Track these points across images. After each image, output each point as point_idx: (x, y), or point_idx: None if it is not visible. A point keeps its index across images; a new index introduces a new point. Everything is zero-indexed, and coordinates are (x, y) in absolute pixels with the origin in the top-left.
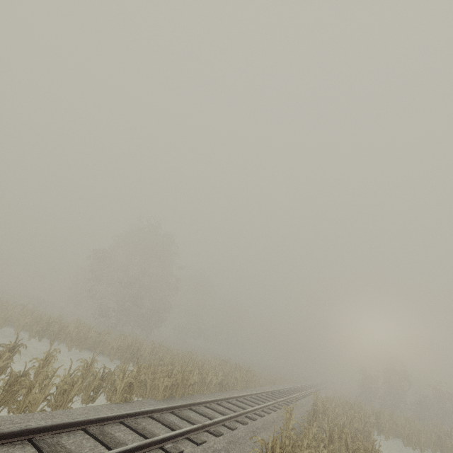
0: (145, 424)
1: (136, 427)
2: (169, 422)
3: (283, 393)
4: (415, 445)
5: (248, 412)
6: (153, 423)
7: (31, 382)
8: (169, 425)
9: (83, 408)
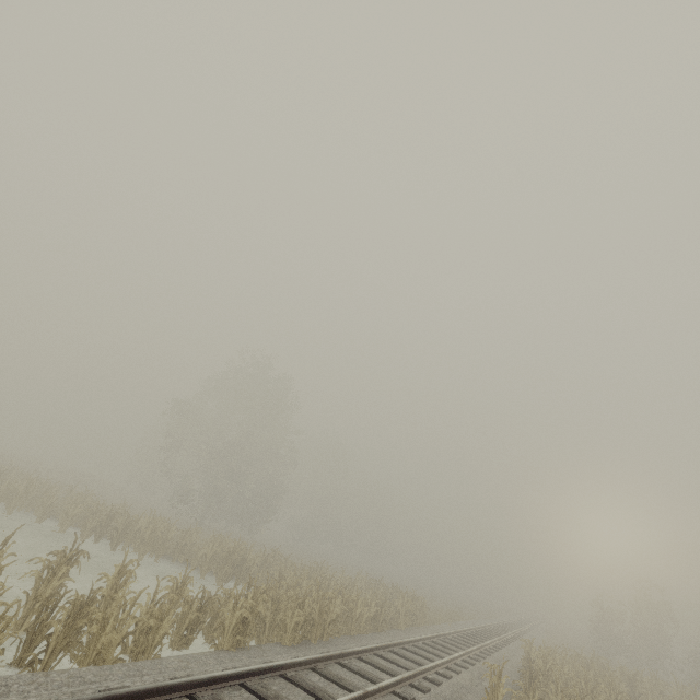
0: (276, 688)
1: (265, 693)
2: (312, 685)
3: (471, 636)
4: None
5: (426, 670)
6: (287, 687)
7: (105, 615)
8: (313, 690)
9: (179, 657)
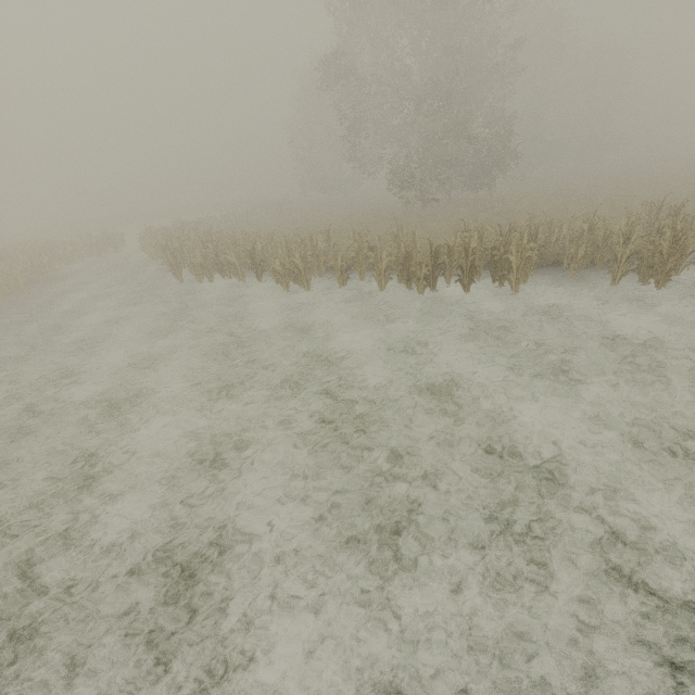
0: None
1: None
2: None
3: None
4: None
5: None
6: None
7: None
8: None
9: None
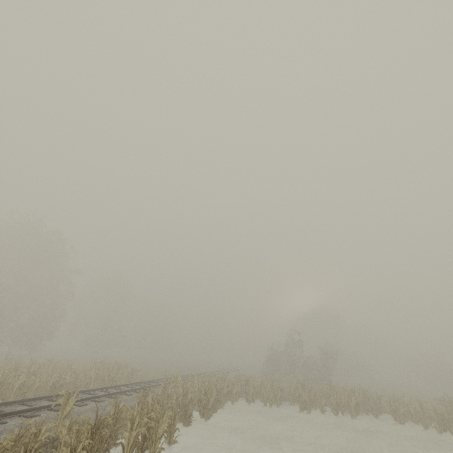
0: None
1: None
2: None
3: (158, 382)
4: (272, 402)
5: (30, 410)
6: None
7: None
8: None
9: None
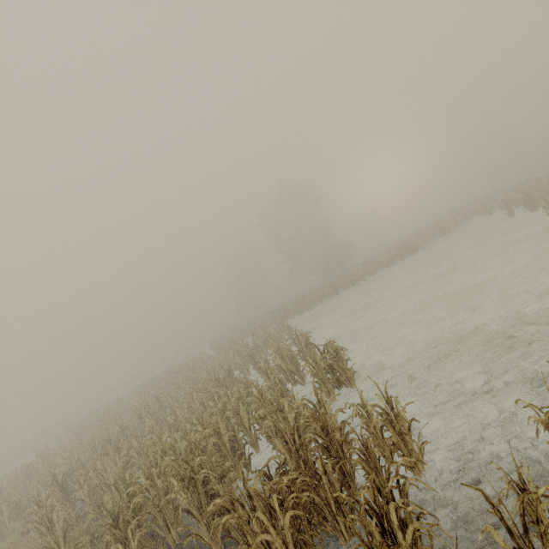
0: None
1: None
2: None
3: None
4: None
5: None
6: None
7: None
8: None
9: None
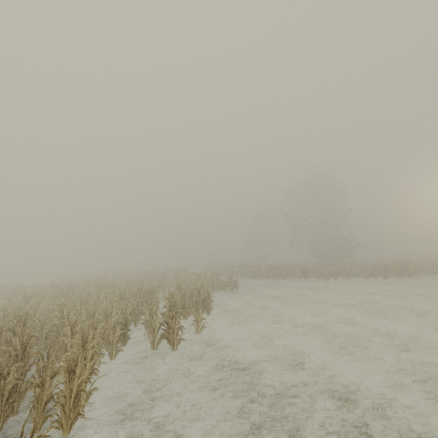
0: None
1: None
2: None
3: None
4: None
5: None
6: None
7: None
8: None
9: None
